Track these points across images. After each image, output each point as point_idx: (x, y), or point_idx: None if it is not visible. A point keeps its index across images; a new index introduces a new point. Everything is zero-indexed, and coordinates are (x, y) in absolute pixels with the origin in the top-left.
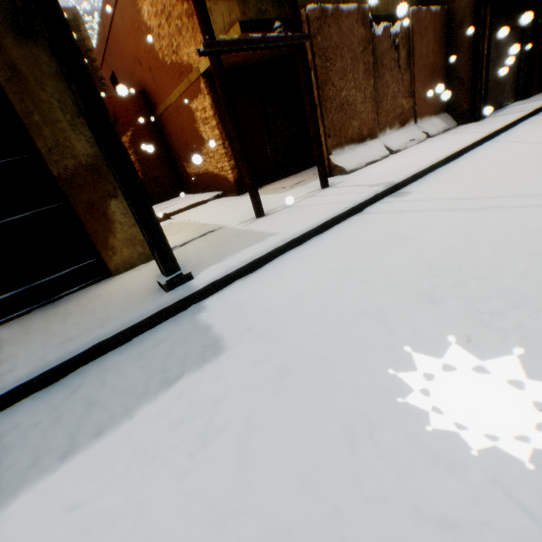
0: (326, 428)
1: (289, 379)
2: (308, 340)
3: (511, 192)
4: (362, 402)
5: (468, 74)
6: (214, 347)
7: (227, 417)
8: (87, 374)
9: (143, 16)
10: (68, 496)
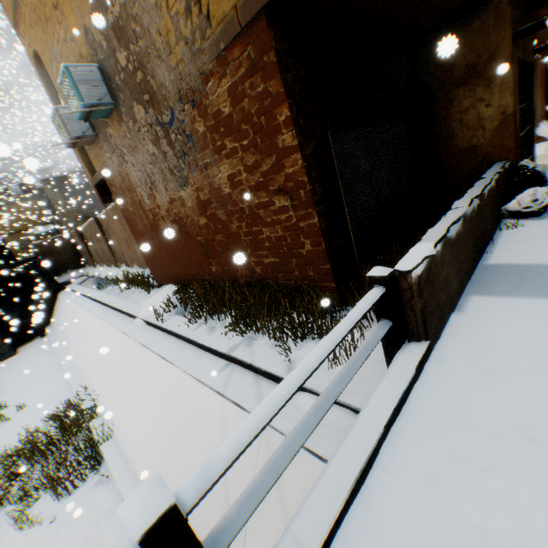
0: None
1: None
2: None
3: None
4: None
5: None
6: None
7: None
8: None
9: None
10: None
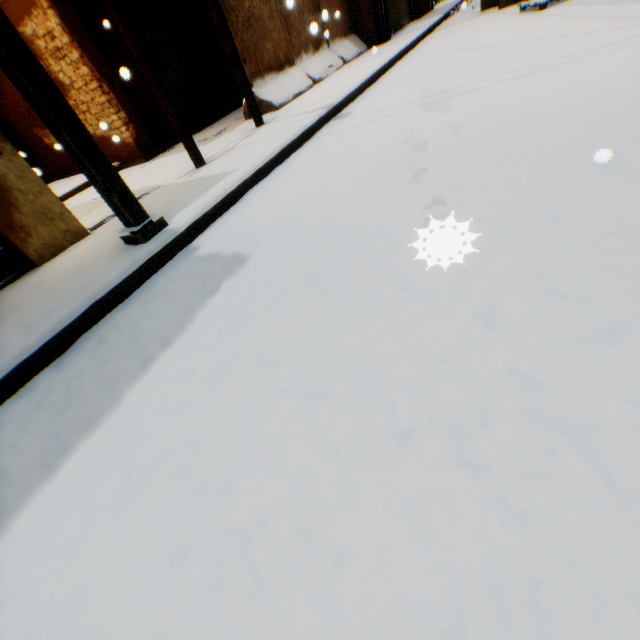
0: (369, 249)
1: (323, 245)
2: (323, 222)
3: (435, 92)
4: (386, 229)
5: None
6: (236, 260)
7: (287, 281)
8: (100, 333)
9: None
10: (178, 373)
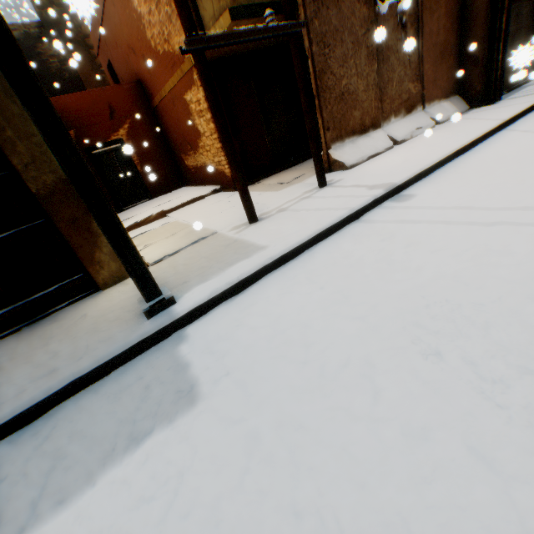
0: None
1: (260, 452)
2: (286, 396)
3: (525, 203)
4: (336, 501)
5: (483, 52)
6: (189, 394)
7: (189, 500)
8: (62, 416)
9: (133, 2)
10: None
